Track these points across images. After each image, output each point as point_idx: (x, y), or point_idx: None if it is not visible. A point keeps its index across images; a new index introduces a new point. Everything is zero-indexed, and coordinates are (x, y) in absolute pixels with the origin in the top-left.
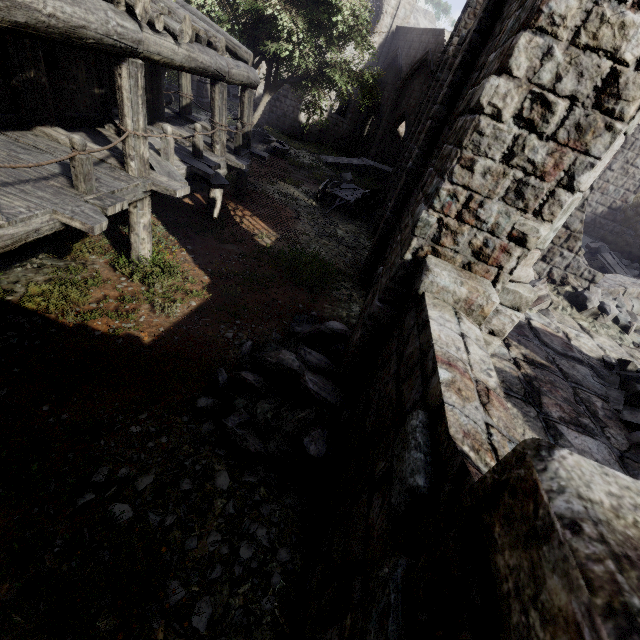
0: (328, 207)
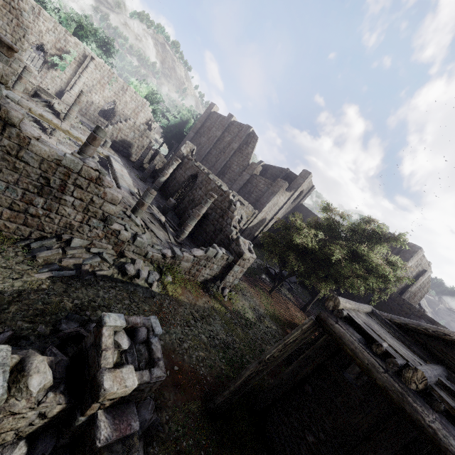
0: None
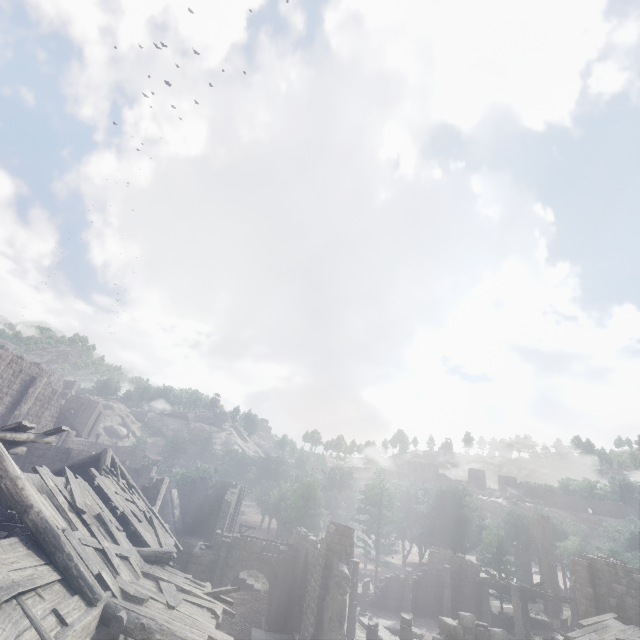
0: None
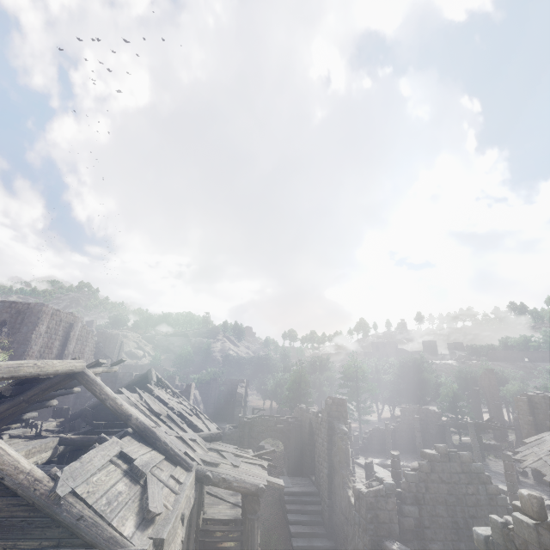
0: None
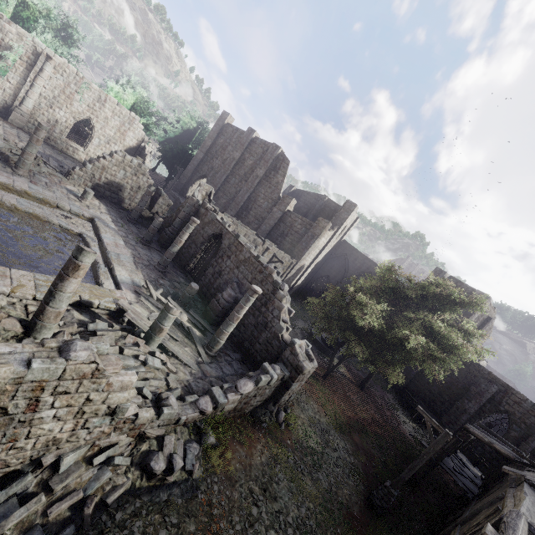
0: (421, 426)
